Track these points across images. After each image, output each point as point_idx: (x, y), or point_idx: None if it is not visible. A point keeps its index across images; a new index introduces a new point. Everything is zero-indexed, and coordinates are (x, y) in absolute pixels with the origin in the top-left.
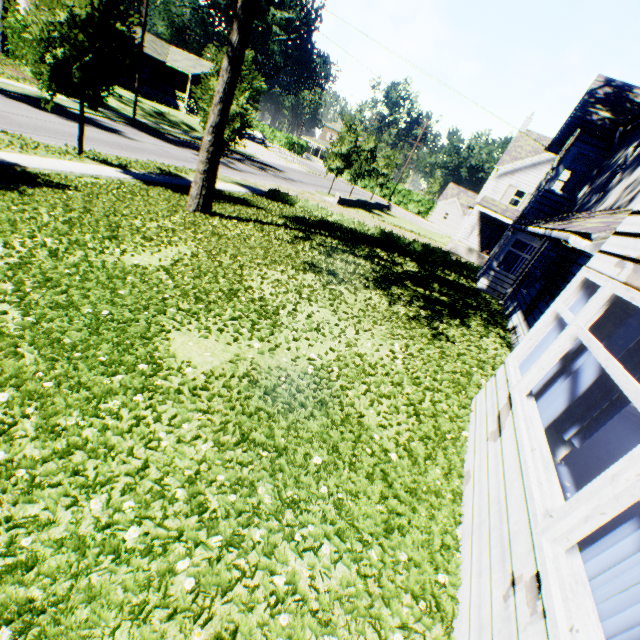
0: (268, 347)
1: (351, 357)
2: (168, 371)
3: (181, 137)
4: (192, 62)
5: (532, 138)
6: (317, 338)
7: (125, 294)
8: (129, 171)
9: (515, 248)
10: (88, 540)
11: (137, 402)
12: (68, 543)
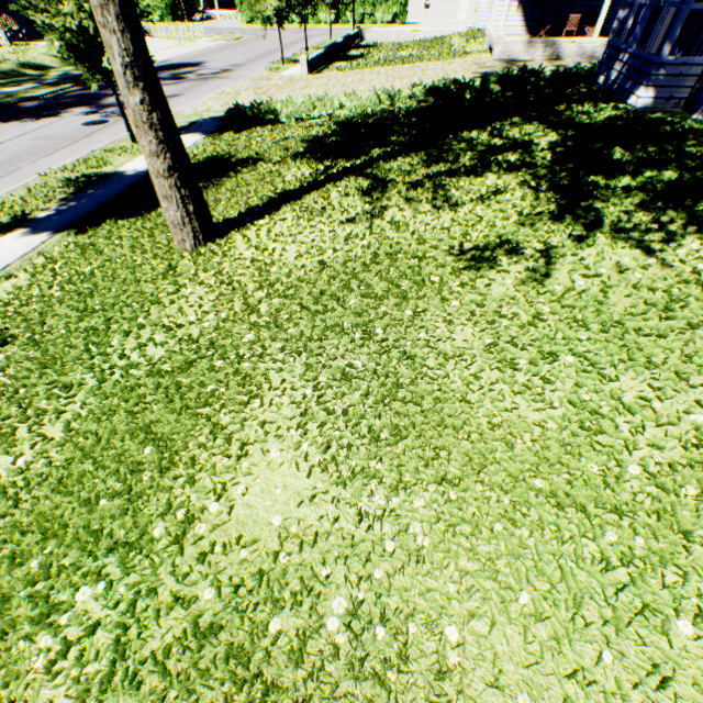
0: None
1: None
2: None
3: (40, 94)
4: None
5: None
6: None
7: None
8: (35, 221)
9: (701, 0)
10: None
11: None
12: None
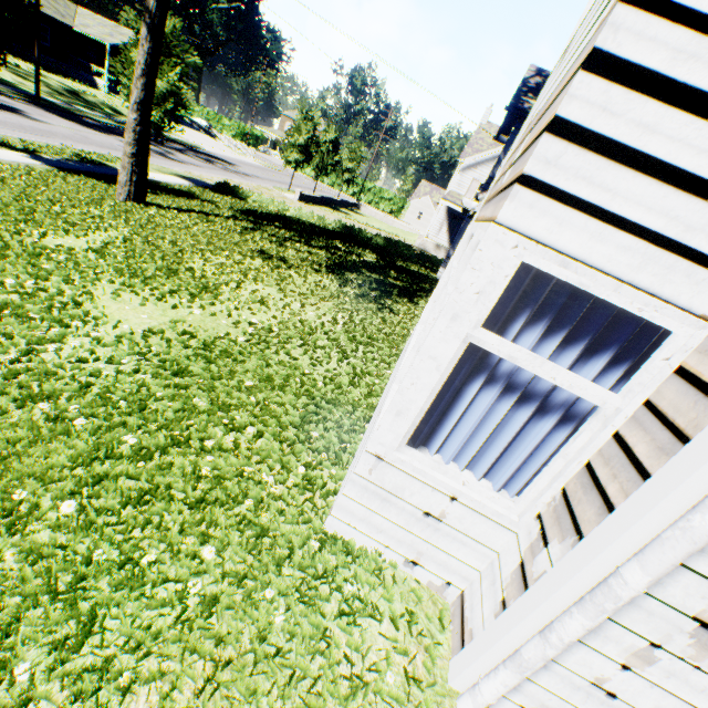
0: (209, 314)
1: (293, 323)
2: (105, 328)
3: (103, 121)
4: (109, 29)
5: (493, 130)
6: (260, 308)
7: (51, 269)
8: (39, 157)
9: None
10: (41, 425)
11: (75, 345)
12: (23, 425)
